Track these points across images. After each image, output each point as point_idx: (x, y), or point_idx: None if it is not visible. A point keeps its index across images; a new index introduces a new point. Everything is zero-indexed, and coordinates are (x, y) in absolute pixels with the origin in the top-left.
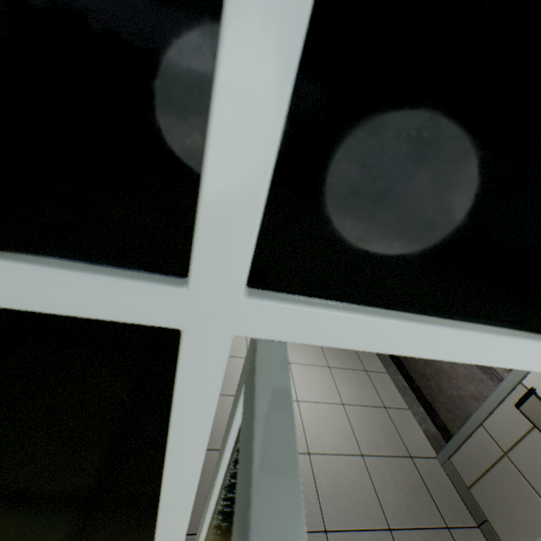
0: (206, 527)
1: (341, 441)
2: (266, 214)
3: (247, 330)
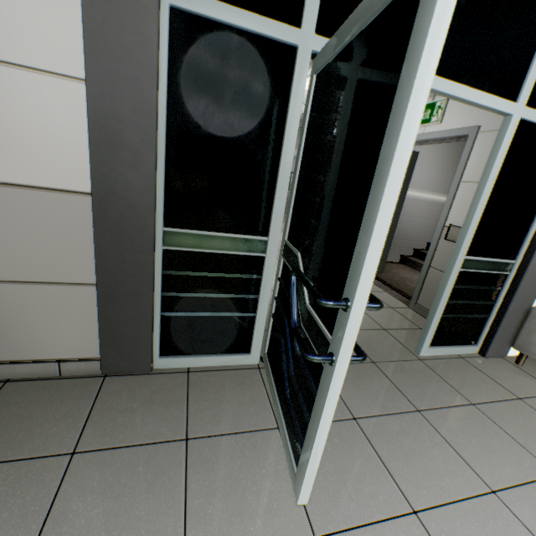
0: (297, 176)
1: None
2: (318, 11)
3: (315, 48)
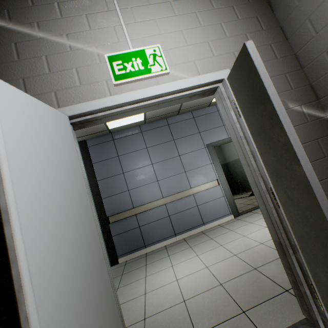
0: None
1: (153, 305)
2: None
3: None
